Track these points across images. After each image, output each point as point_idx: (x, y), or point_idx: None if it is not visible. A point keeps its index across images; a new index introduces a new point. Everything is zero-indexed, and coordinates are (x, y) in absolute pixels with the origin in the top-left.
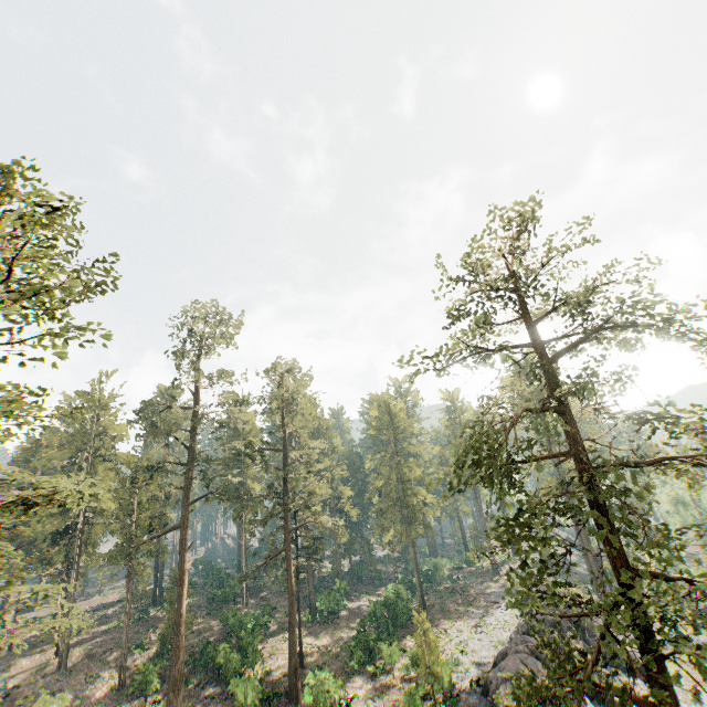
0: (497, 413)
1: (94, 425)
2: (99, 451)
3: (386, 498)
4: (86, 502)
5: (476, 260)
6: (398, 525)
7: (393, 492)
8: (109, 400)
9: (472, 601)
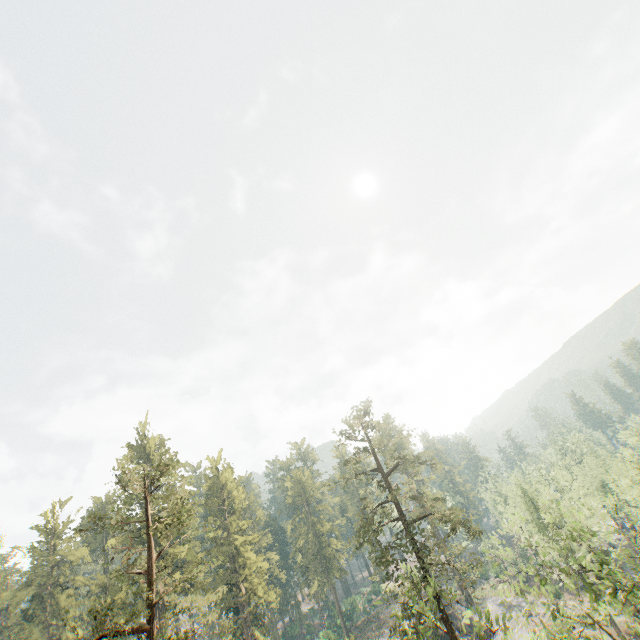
0: (369, 507)
1: (52, 556)
2: (58, 580)
3: (308, 554)
4: (49, 635)
5: (348, 425)
6: (320, 575)
7: (313, 547)
8: (64, 527)
9: (383, 623)
